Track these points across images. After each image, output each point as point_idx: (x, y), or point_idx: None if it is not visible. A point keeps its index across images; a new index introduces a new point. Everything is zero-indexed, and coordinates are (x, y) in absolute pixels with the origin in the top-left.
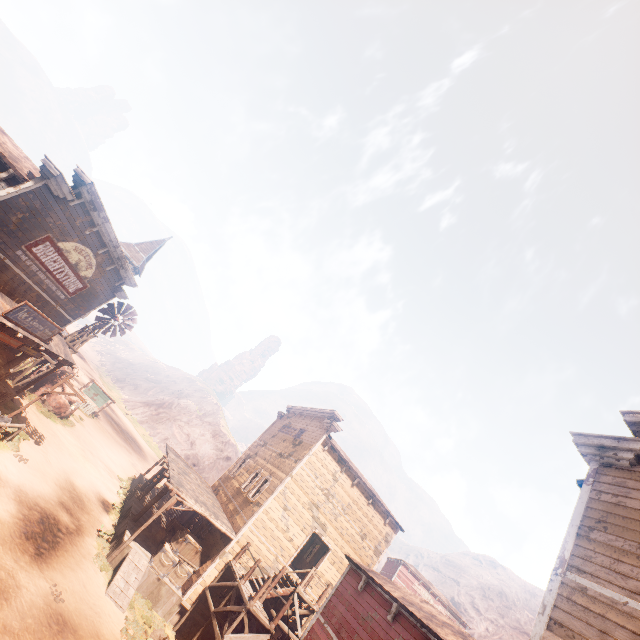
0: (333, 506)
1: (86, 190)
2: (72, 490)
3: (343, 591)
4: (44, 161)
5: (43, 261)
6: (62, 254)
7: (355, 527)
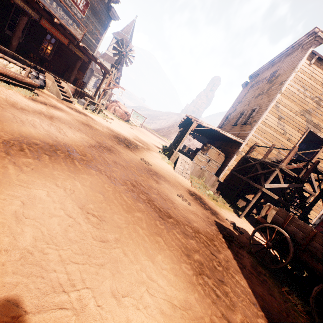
0: None
1: None
2: (139, 138)
3: None
4: None
5: None
6: None
7: None
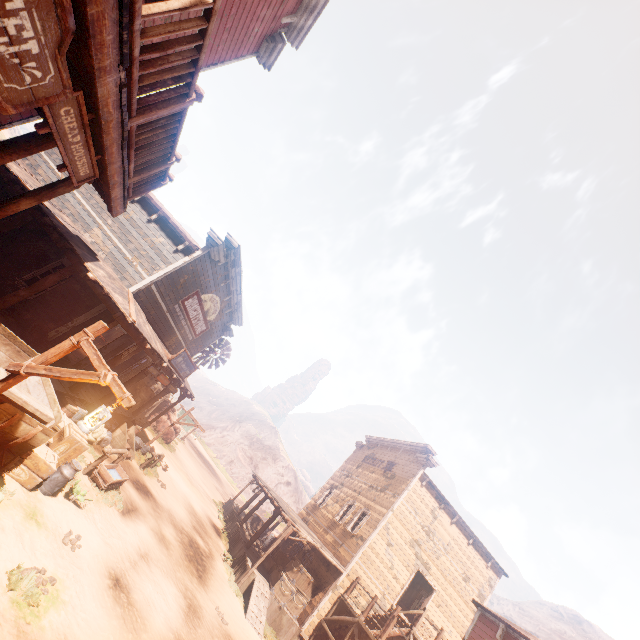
0: (434, 544)
1: (233, 252)
2: (195, 514)
3: (478, 638)
4: (210, 233)
5: (188, 311)
6: (201, 304)
7: (457, 568)
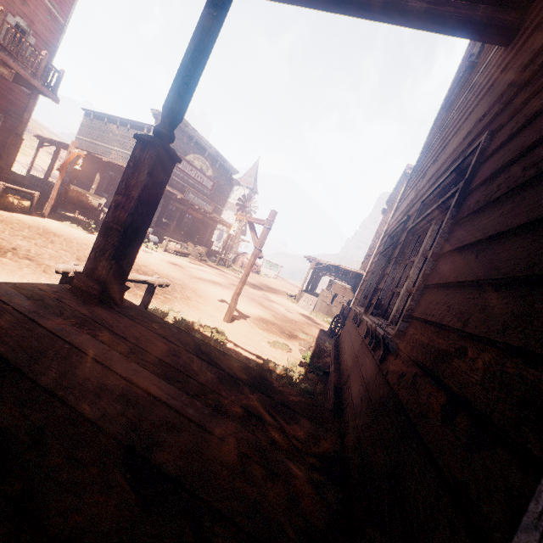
0: None
1: None
2: (268, 286)
3: None
4: (152, 112)
5: (186, 172)
6: (191, 165)
7: None
